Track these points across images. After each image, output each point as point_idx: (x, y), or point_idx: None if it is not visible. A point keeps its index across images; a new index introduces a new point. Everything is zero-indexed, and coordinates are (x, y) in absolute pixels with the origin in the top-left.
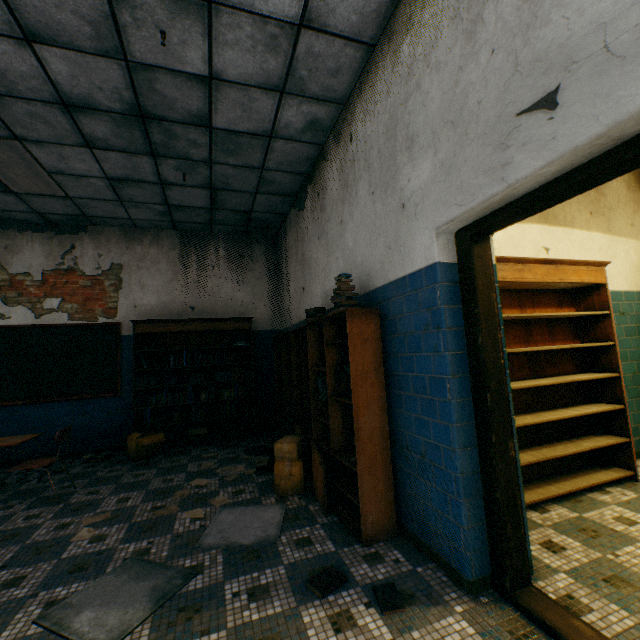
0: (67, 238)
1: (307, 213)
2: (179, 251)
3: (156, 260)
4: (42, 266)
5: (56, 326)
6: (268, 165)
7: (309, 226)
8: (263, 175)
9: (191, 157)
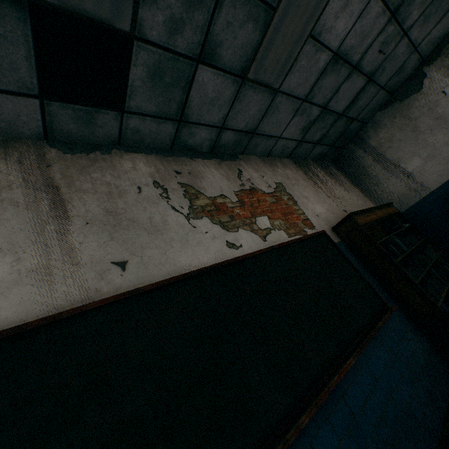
0: (230, 164)
1: (434, 84)
2: (301, 171)
3: (295, 178)
4: (229, 188)
5: (285, 245)
6: (421, 43)
7: (448, 87)
8: (407, 59)
9: (404, 23)
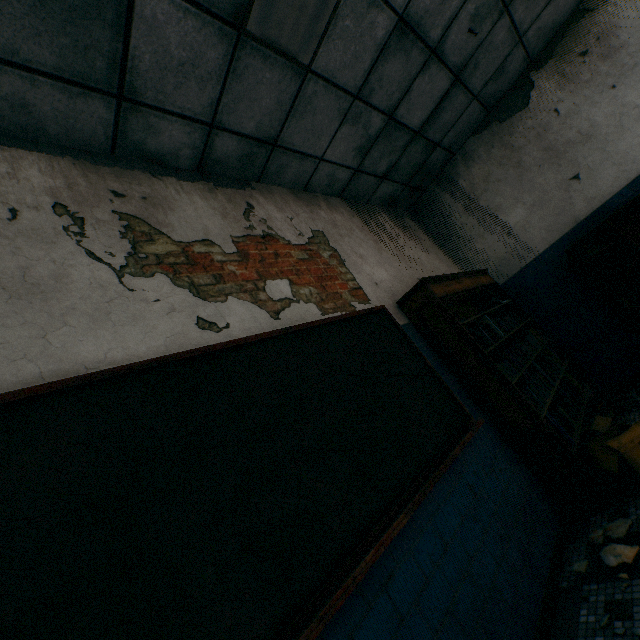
0: (233, 193)
1: (545, 98)
2: (358, 219)
3: (348, 227)
4: (224, 230)
5: (314, 327)
6: (528, 32)
7: (562, 103)
8: (509, 55)
9: None
